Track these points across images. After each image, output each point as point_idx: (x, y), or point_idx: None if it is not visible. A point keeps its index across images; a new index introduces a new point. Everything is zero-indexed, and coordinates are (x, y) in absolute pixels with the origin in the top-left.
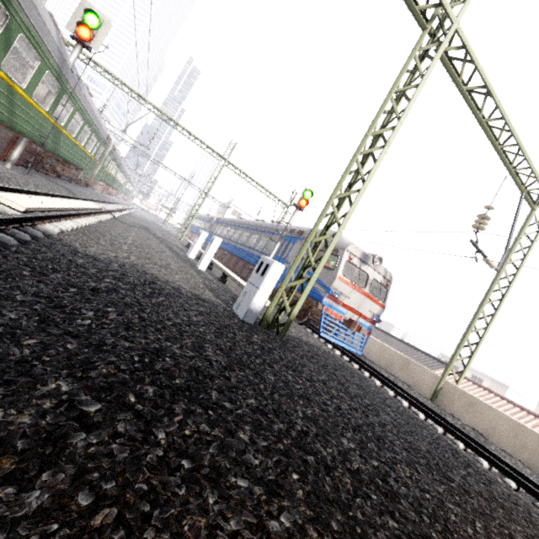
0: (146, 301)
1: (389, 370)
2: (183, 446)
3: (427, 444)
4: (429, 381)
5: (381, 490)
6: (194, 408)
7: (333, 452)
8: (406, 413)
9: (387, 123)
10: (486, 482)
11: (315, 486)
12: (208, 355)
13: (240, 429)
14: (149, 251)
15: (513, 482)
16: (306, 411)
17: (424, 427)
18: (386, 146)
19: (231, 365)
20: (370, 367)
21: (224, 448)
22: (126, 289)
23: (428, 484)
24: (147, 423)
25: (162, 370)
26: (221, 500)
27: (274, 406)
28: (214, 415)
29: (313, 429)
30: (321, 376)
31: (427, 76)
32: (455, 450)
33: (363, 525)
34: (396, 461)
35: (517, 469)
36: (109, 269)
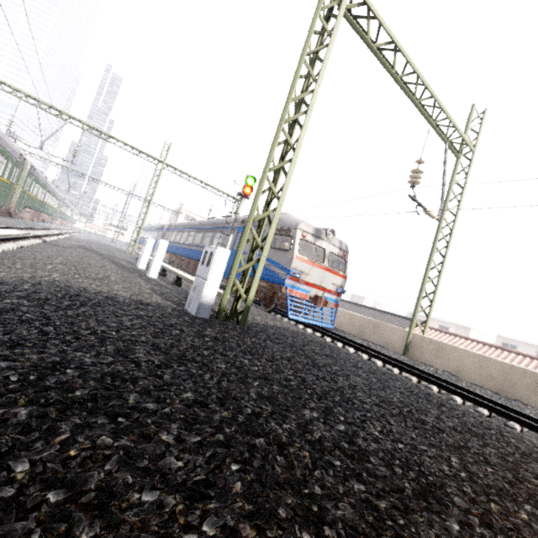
0: (58, 314)
1: (362, 337)
2: (60, 473)
3: (400, 394)
4: (399, 337)
5: (347, 453)
6: (94, 420)
7: (290, 427)
8: (379, 371)
9: (306, 88)
10: (459, 416)
11: (261, 471)
12: (137, 357)
13: (163, 429)
14: (83, 267)
15: (485, 410)
16: (261, 391)
17: (397, 380)
18: (308, 110)
19: (168, 362)
20: (343, 337)
21: (132, 459)
22: (31, 305)
23: (400, 433)
24: (2, 455)
25: (55, 385)
26: (107, 531)
27: (220, 394)
28: (126, 422)
29: (268, 409)
30: (286, 354)
31: (335, 34)
32: (428, 394)
33: (321, 500)
34: (366, 419)
35: (487, 397)
36: (16, 290)
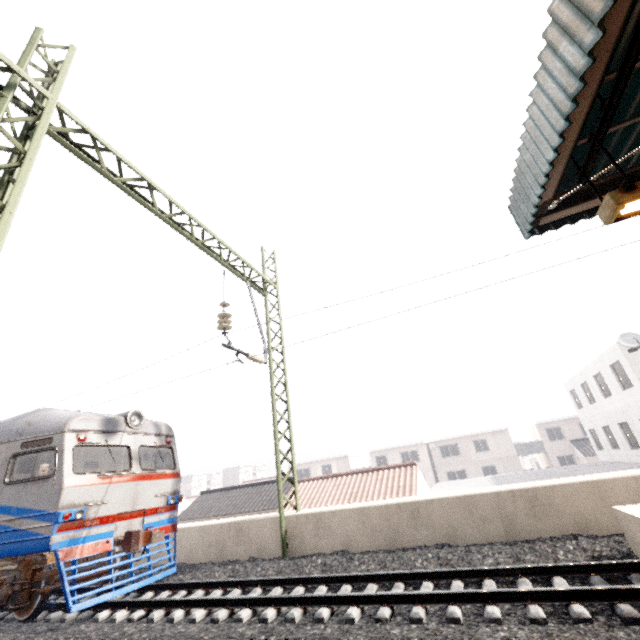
0: None
1: (225, 558)
2: None
3: None
4: (272, 531)
5: None
6: None
7: None
8: None
9: None
10: None
11: None
12: None
13: None
14: None
15: (385, 608)
16: None
17: None
18: None
19: None
20: (191, 584)
21: None
22: None
23: None
24: None
25: None
26: None
27: None
28: None
29: None
30: None
31: (34, 153)
32: None
33: None
34: None
35: (382, 573)
36: None
